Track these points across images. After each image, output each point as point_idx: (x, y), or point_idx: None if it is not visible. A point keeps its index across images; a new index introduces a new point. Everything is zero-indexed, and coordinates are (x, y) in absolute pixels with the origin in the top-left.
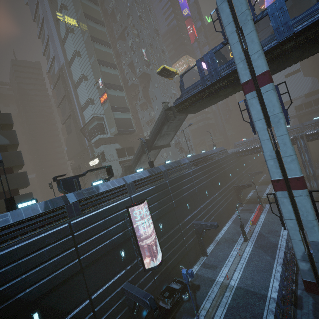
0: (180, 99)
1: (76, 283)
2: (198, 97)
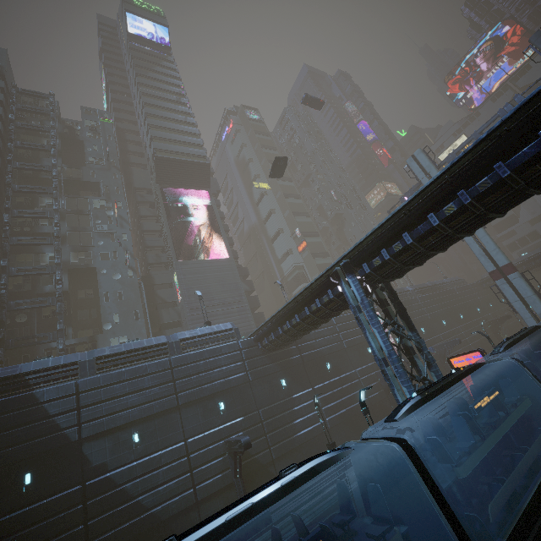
0: None
1: (344, 357)
2: None
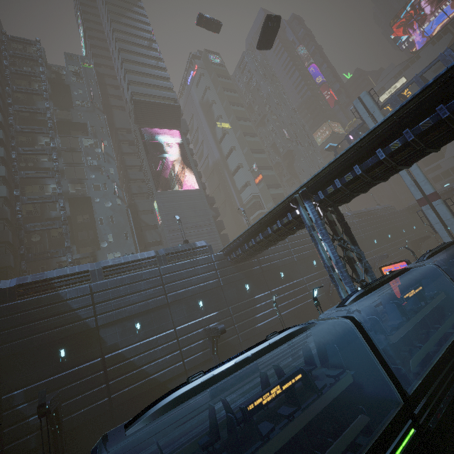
0: None
1: (294, 268)
2: None
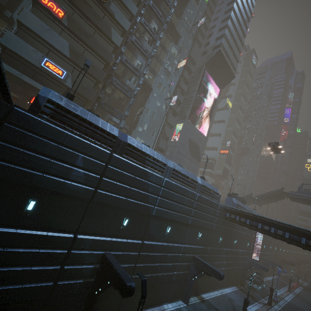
0: (295, 193)
1: (240, 241)
2: (308, 199)
